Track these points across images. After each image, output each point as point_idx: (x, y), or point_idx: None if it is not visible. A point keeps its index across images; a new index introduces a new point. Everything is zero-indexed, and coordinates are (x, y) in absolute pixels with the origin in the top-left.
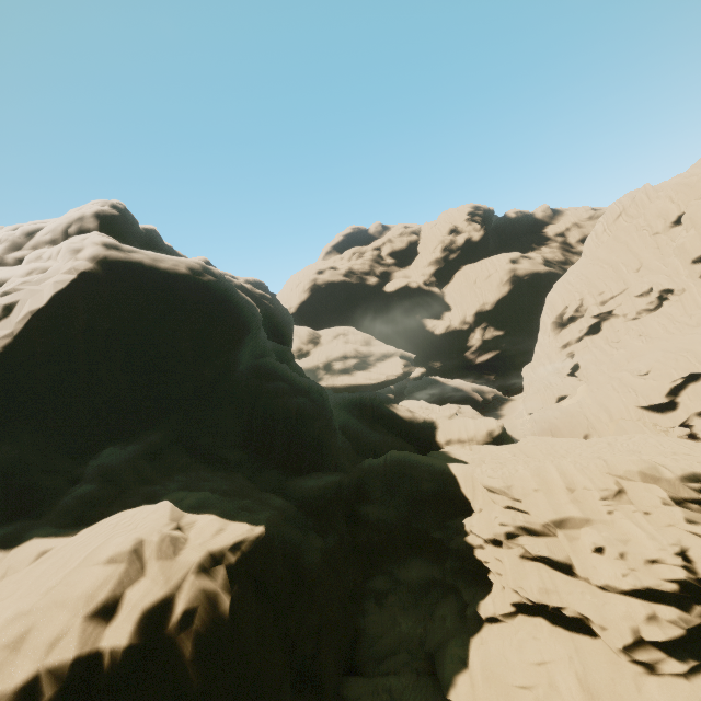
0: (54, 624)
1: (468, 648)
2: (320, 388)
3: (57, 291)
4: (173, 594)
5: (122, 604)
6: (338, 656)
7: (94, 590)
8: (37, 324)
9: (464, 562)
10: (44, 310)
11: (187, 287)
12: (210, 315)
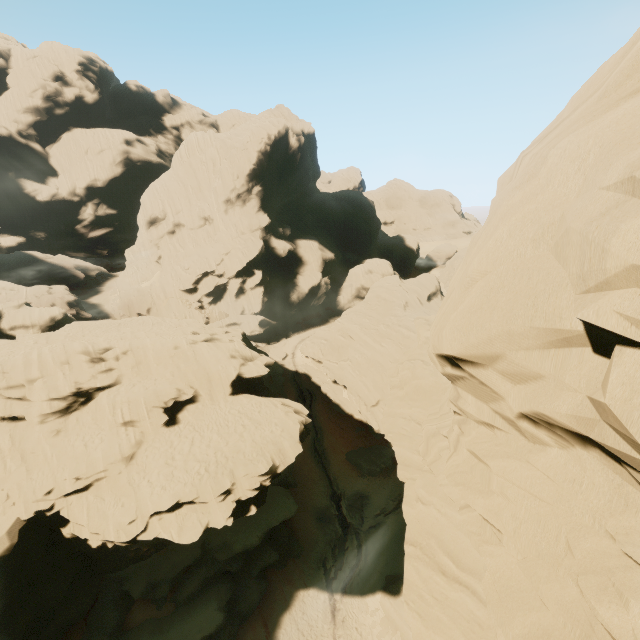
0: None
1: None
2: None
3: None
4: None
5: None
6: None
7: None
8: None
9: None
10: None
11: None
12: None
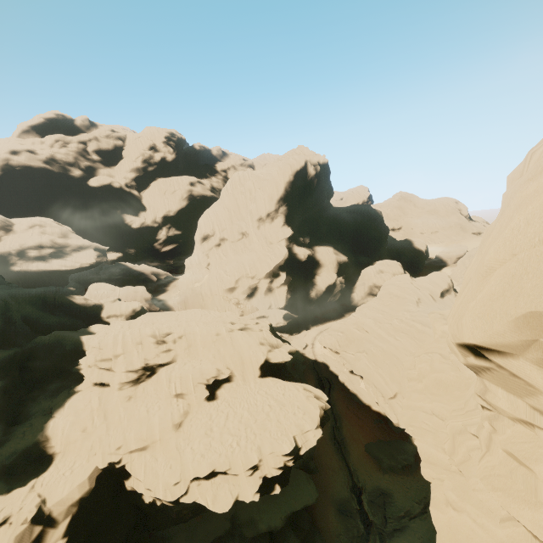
0: None
1: (67, 401)
2: (4, 295)
3: None
4: None
5: None
6: (8, 422)
7: None
8: None
9: (77, 375)
10: None
11: None
12: None
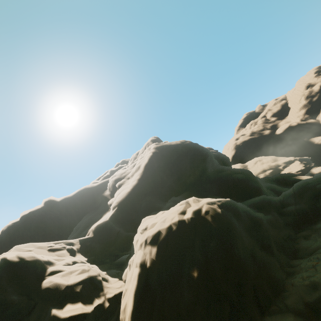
0: (171, 216)
1: None
2: (246, 170)
3: (148, 158)
4: (200, 208)
5: (186, 211)
6: (286, 255)
7: (178, 209)
8: (146, 167)
9: None
10: (146, 163)
11: (182, 147)
12: (192, 153)
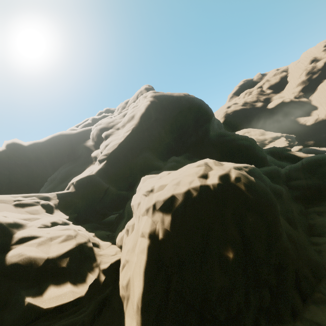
0: (187, 179)
1: None
2: (251, 138)
3: (145, 107)
4: (228, 173)
5: (209, 175)
6: (303, 230)
7: (197, 172)
8: (142, 118)
9: None
10: (143, 113)
11: (185, 101)
12: (196, 110)
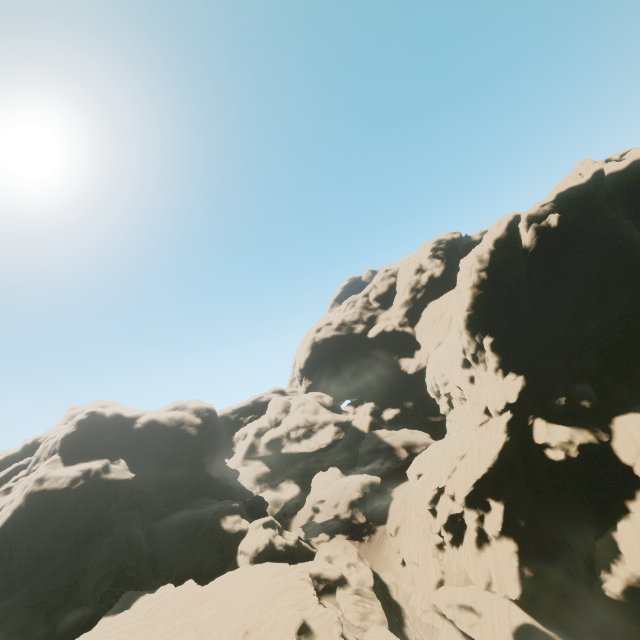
0: None
1: None
2: (135, 535)
3: None
4: None
5: None
6: None
7: None
8: None
9: None
10: None
11: (66, 495)
12: (70, 511)
